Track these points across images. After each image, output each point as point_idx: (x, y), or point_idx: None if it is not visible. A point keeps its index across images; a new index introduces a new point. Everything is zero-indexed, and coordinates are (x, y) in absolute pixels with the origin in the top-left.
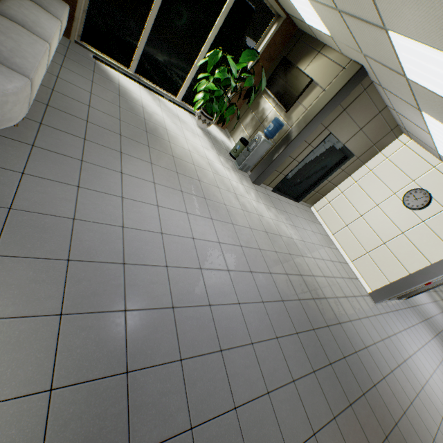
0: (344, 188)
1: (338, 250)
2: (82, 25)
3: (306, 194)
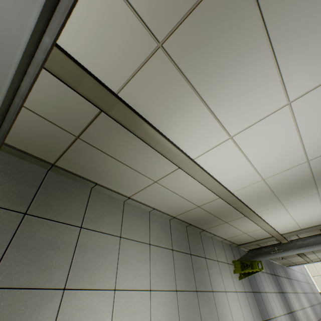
0: None
1: (306, 270)
2: None
3: None
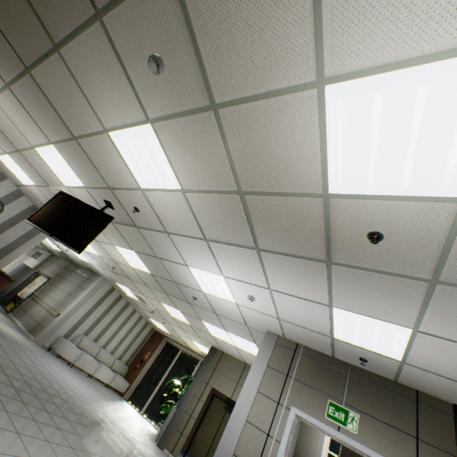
0: None
1: None
2: (132, 392)
3: None
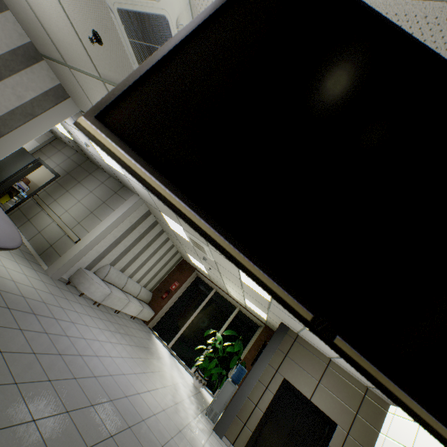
0: None
1: None
2: (157, 322)
3: None
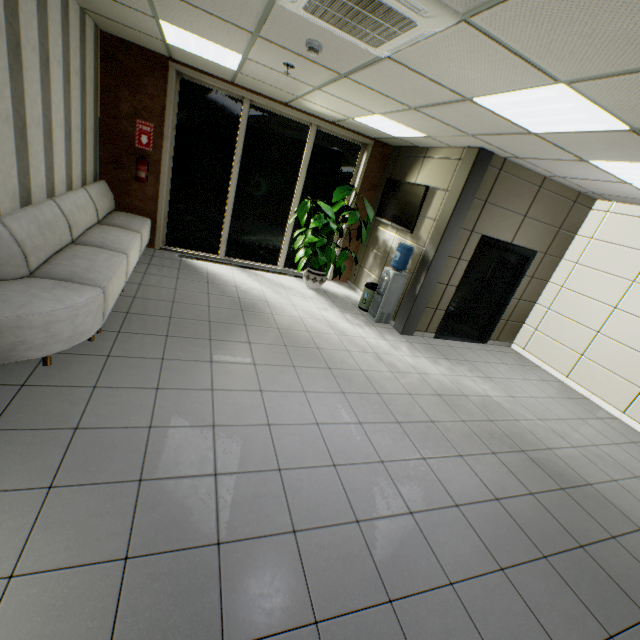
0: (548, 301)
1: (587, 400)
2: (165, 232)
3: (492, 327)
